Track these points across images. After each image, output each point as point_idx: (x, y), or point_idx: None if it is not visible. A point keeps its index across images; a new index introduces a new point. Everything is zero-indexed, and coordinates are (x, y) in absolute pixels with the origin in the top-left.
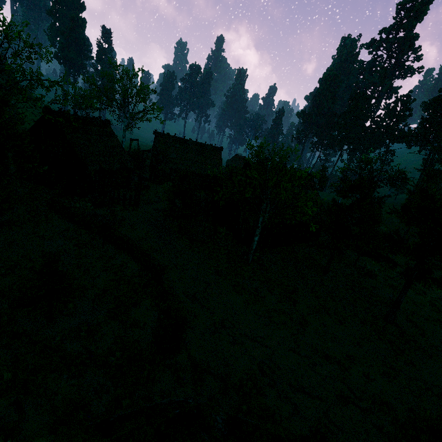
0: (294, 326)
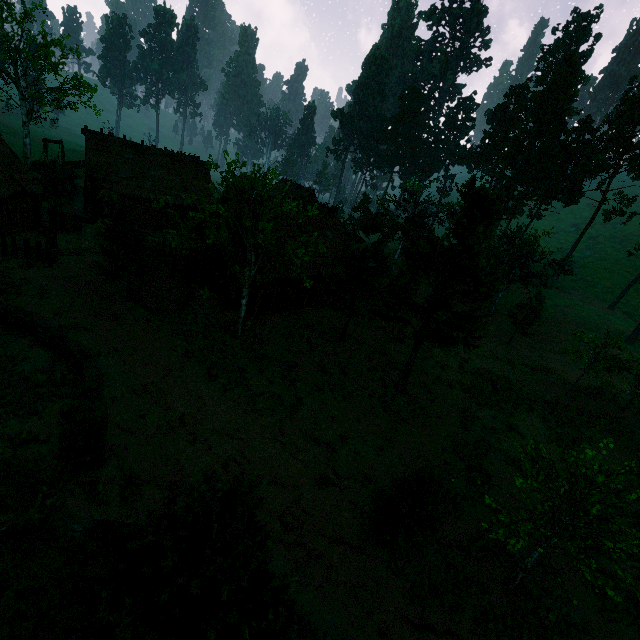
0: (284, 410)
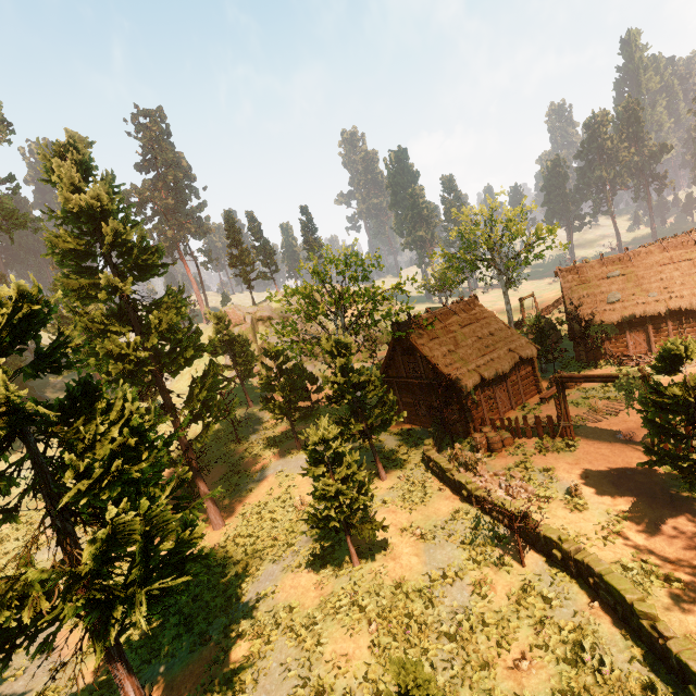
0: None
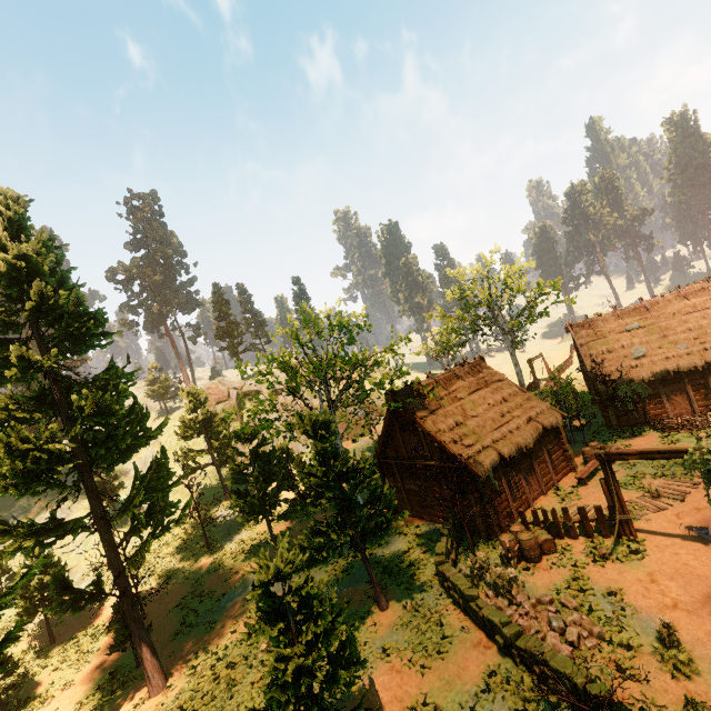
0: None
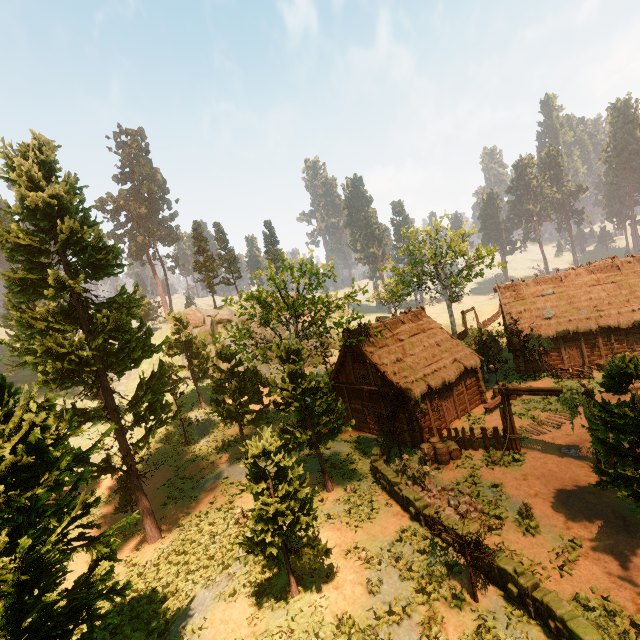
0: None
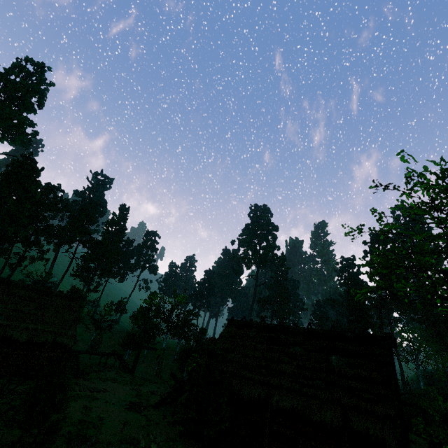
0: None
